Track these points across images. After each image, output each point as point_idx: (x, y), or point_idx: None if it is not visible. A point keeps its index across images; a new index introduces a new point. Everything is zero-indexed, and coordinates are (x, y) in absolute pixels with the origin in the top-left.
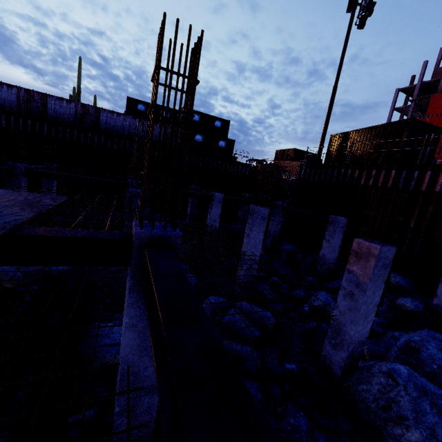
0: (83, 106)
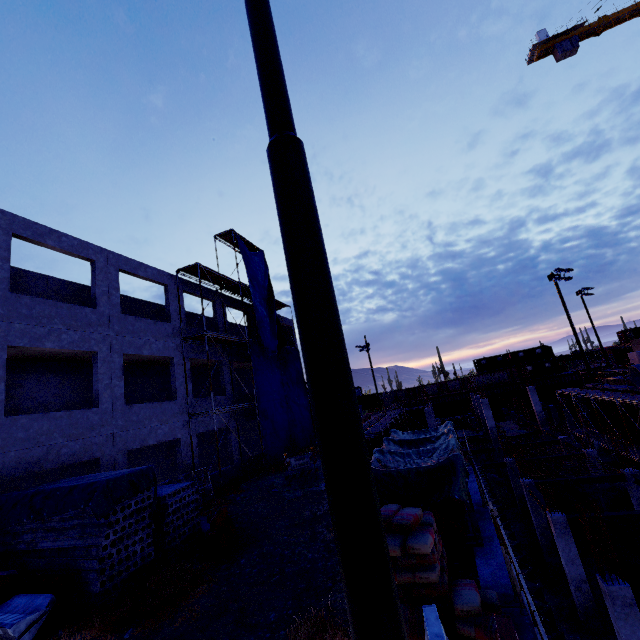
0: (461, 379)
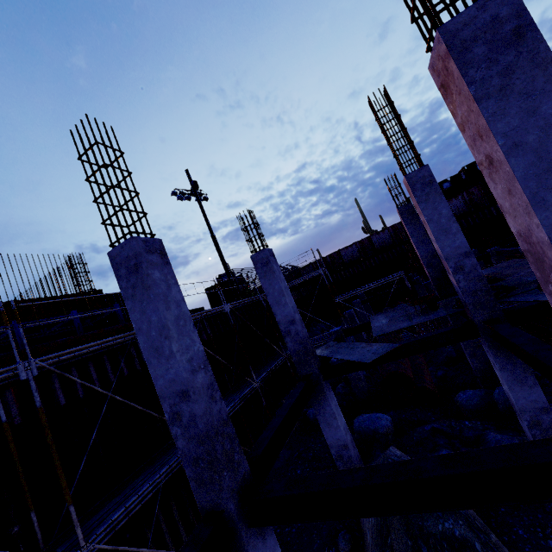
0: (392, 227)
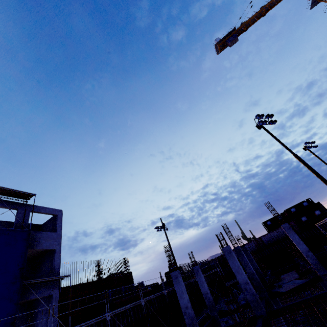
0: (255, 240)
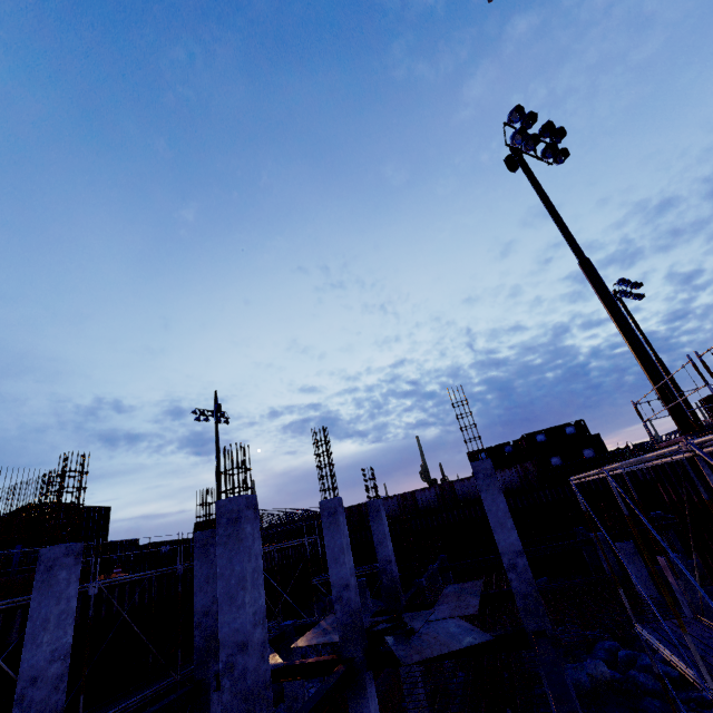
0: (440, 486)
